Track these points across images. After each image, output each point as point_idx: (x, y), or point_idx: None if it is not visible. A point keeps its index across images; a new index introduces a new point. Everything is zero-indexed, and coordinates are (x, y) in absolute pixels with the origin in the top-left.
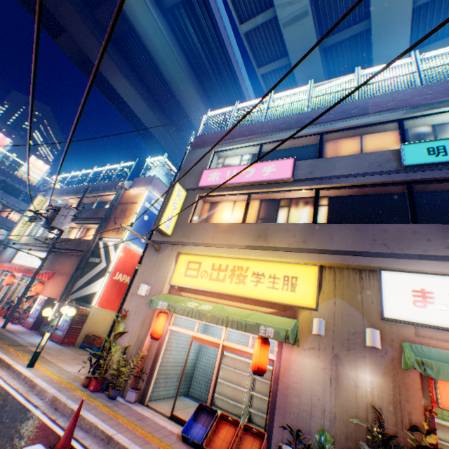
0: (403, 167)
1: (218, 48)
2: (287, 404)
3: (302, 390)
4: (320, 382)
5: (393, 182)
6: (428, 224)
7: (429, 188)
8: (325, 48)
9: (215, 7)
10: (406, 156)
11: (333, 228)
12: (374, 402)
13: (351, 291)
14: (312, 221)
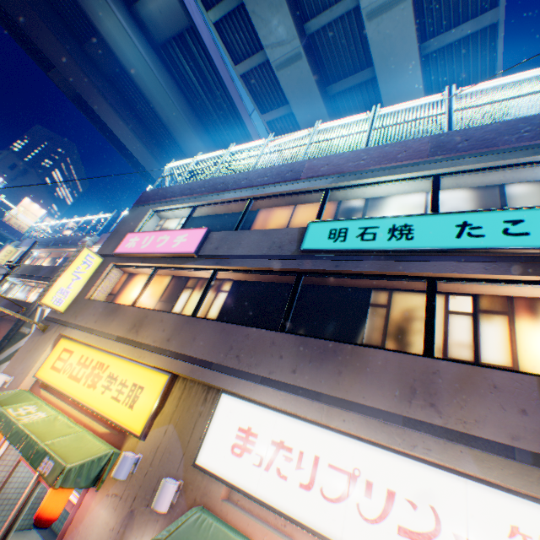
0: (300, 251)
1: (220, 89)
2: None
3: None
4: None
5: (287, 270)
6: (290, 334)
7: (330, 282)
8: (333, 95)
9: (212, 45)
10: (308, 237)
11: (203, 325)
12: None
13: (188, 417)
14: (192, 312)
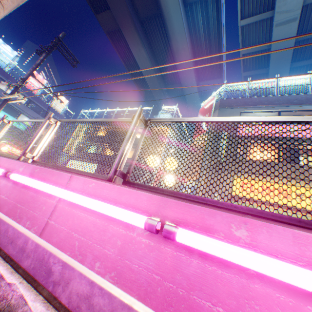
0: None
1: (215, 32)
2: None
3: None
4: None
5: None
6: None
7: None
8: (296, 41)
9: (221, 5)
10: None
11: None
12: None
13: None
14: None
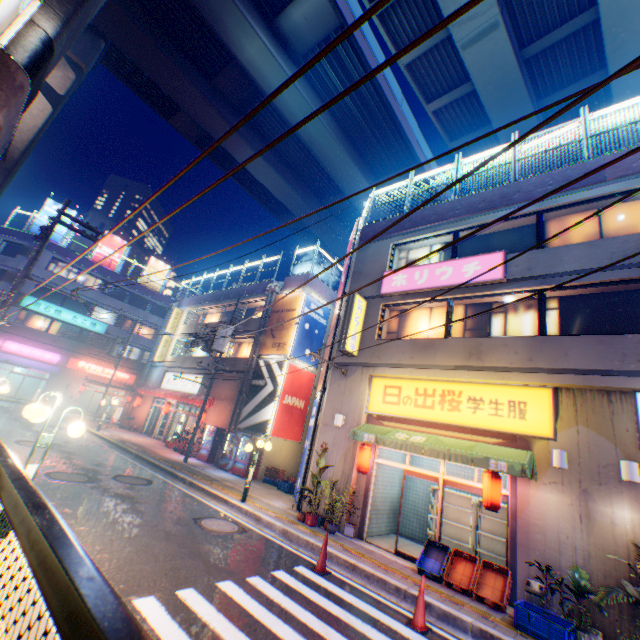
0: None
1: (368, 87)
2: (530, 541)
3: (545, 527)
4: (566, 518)
5: None
6: None
7: None
8: (528, 58)
9: (361, 38)
10: None
11: (567, 341)
12: (635, 540)
13: (597, 417)
14: (537, 332)
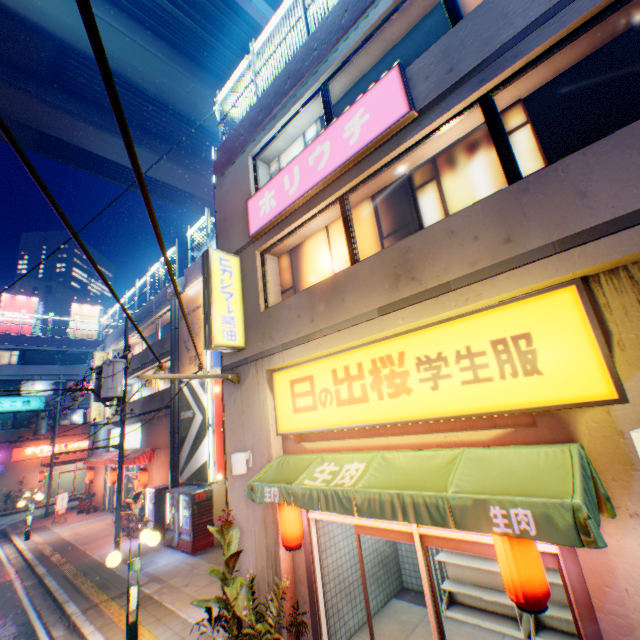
0: None
1: None
2: None
3: None
4: None
5: None
6: None
7: None
8: None
9: None
10: None
11: (576, 166)
12: None
13: None
14: (506, 180)
